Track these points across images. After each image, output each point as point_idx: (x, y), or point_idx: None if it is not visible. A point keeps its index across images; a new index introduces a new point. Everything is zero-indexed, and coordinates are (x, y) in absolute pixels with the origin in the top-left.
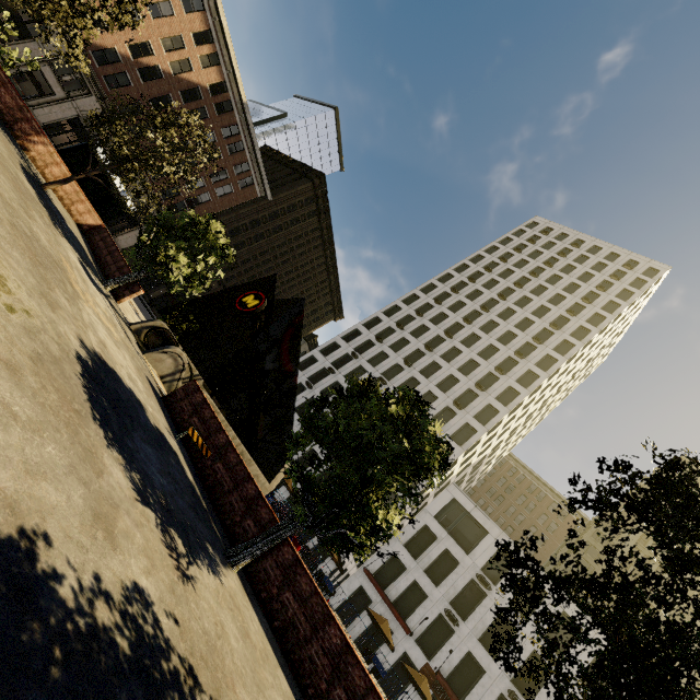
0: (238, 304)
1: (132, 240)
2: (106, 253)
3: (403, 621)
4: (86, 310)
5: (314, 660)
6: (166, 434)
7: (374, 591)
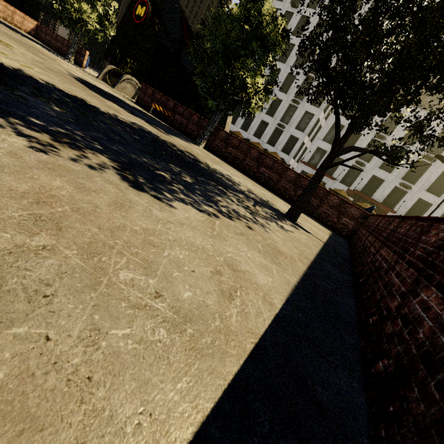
0: (136, 19)
1: (65, 32)
2: (54, 42)
3: (329, 176)
4: (64, 65)
5: (249, 164)
6: (143, 111)
7: (310, 170)
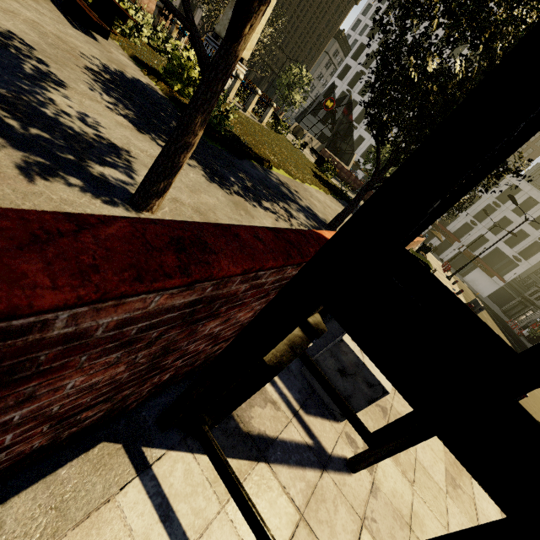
0: (325, 108)
1: None
2: None
3: None
4: None
5: None
6: None
7: None
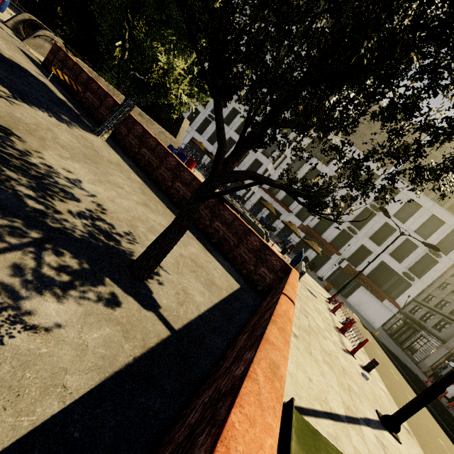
0: None
1: None
2: None
3: (286, 207)
4: None
5: (163, 174)
6: (33, 72)
7: (269, 197)
